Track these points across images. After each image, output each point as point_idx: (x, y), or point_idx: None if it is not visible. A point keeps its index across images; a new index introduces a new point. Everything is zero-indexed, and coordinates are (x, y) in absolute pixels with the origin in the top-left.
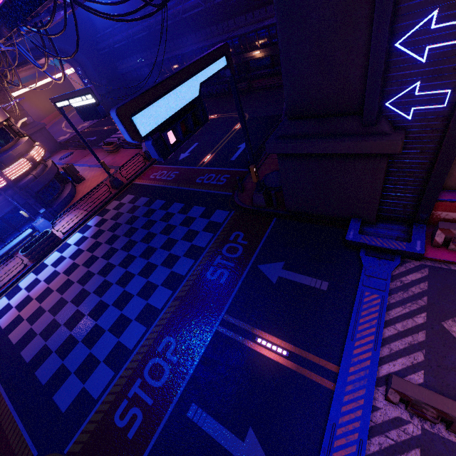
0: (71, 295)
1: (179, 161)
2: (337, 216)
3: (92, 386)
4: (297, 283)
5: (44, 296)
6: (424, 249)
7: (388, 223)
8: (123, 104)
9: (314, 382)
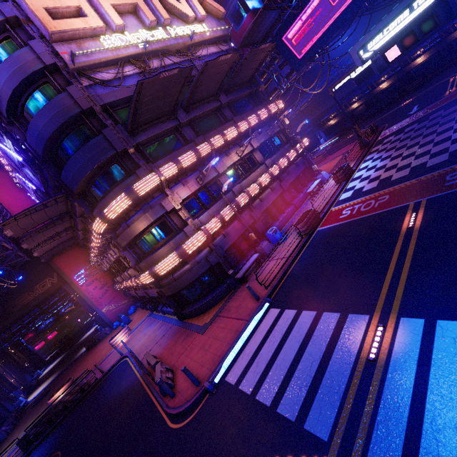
0: (426, 149)
1: (413, 113)
2: None
3: None
4: None
5: (391, 168)
6: None
7: None
8: None
9: None
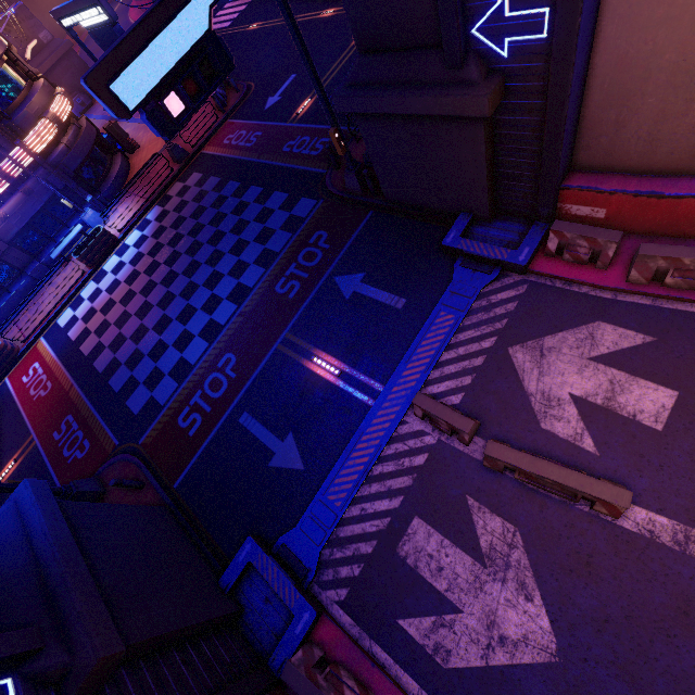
0: (135, 308)
1: (264, 112)
2: (445, 210)
3: (159, 395)
4: (372, 299)
5: (108, 308)
6: (528, 259)
7: (508, 221)
8: (93, 69)
9: (357, 399)
